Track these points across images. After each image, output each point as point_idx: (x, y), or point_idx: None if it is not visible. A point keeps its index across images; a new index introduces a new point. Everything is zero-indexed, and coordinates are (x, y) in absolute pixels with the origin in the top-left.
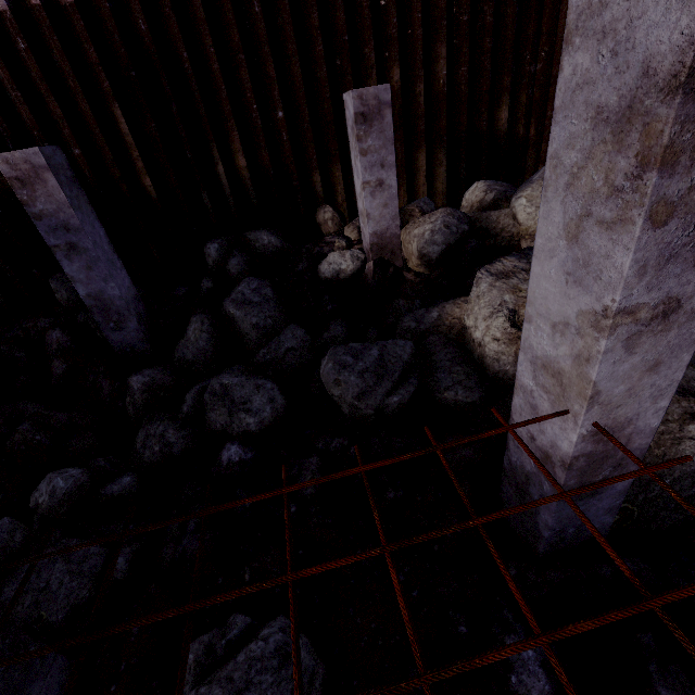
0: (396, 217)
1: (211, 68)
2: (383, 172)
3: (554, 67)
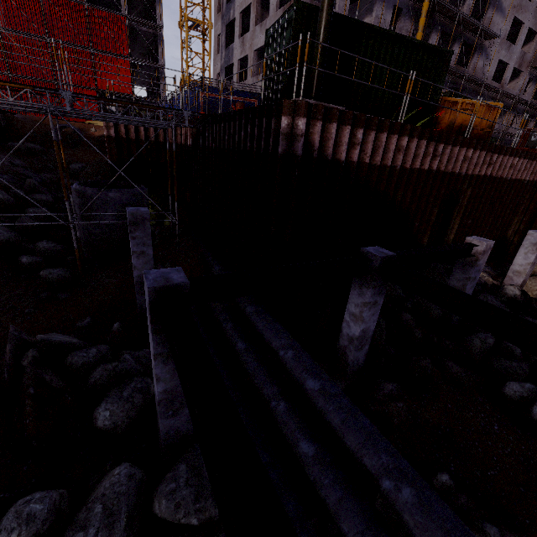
0: (529, 275)
1: (463, 202)
2: (536, 260)
3: (535, 223)
